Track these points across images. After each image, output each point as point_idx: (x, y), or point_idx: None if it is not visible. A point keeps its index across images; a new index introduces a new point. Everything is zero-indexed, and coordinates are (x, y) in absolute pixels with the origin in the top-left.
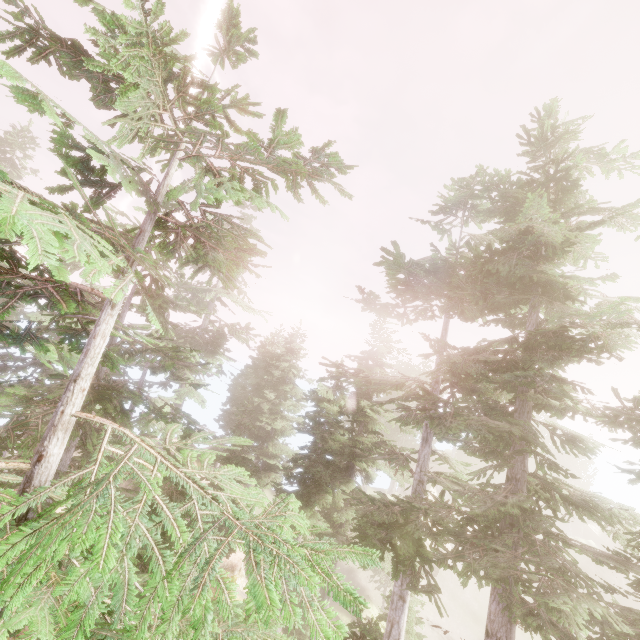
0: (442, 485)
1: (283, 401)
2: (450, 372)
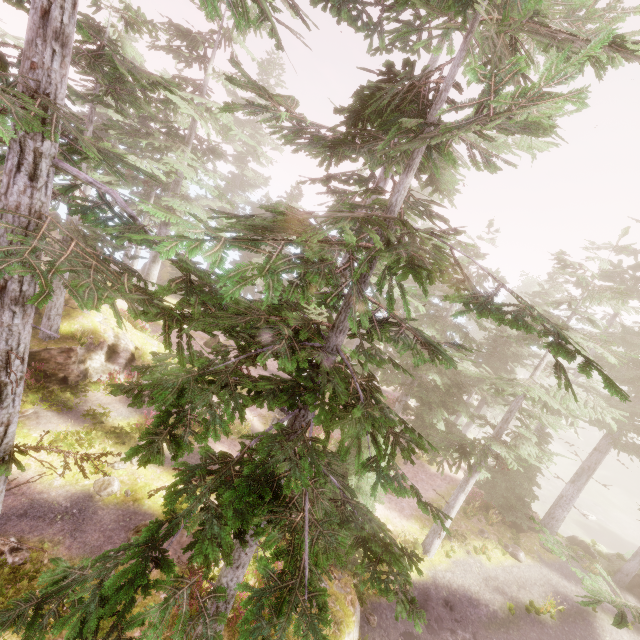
0: (589, 390)
1: (447, 306)
2: (622, 340)
